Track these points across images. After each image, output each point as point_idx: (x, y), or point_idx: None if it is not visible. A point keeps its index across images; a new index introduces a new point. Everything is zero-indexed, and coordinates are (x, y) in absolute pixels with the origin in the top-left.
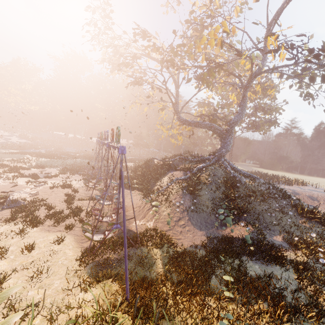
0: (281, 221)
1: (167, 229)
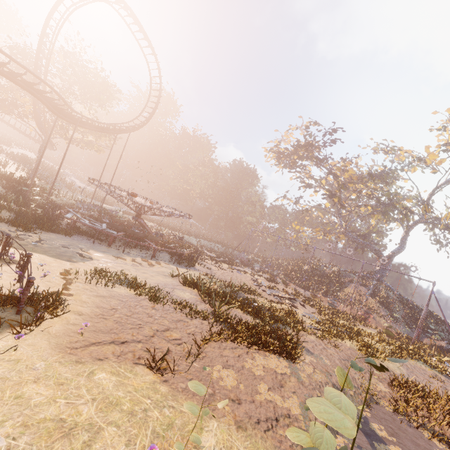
0: None
1: None
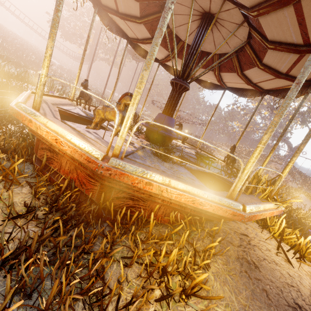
0: None
1: None
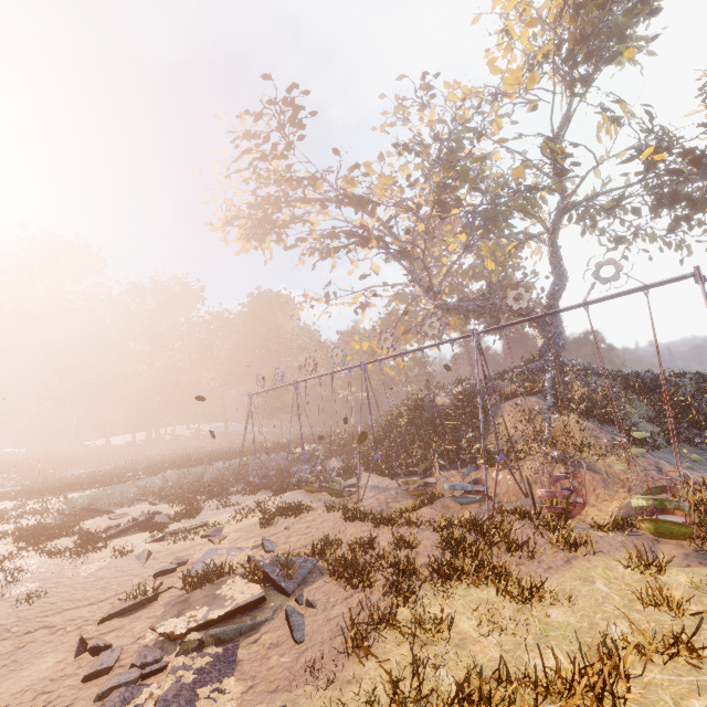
0: None
1: None
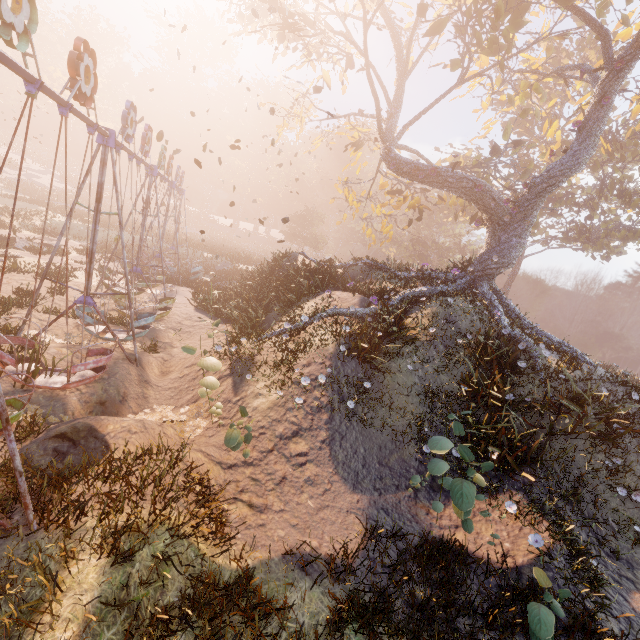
0: None
1: (241, 459)
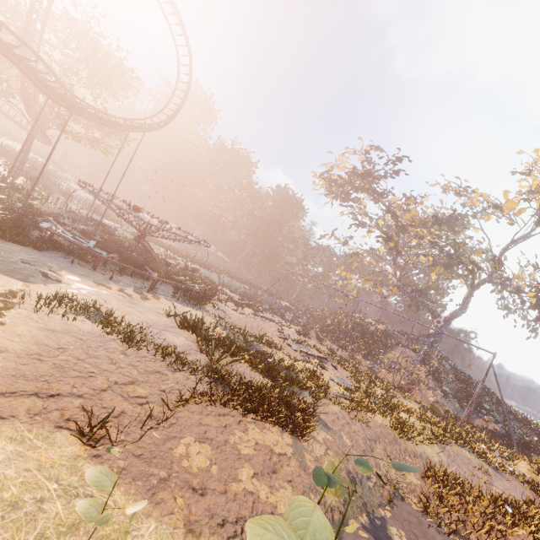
0: (506, 422)
1: None
